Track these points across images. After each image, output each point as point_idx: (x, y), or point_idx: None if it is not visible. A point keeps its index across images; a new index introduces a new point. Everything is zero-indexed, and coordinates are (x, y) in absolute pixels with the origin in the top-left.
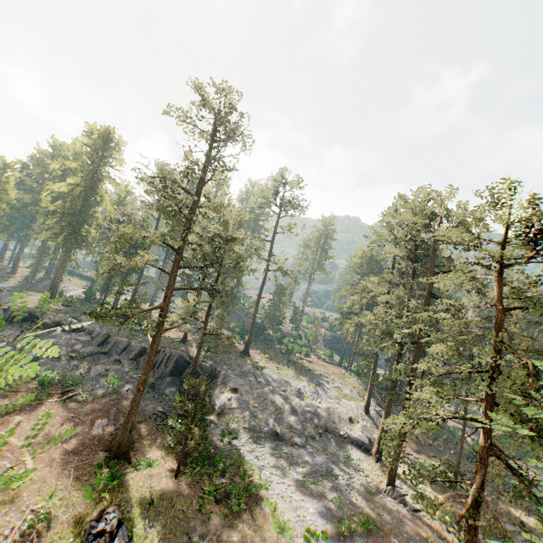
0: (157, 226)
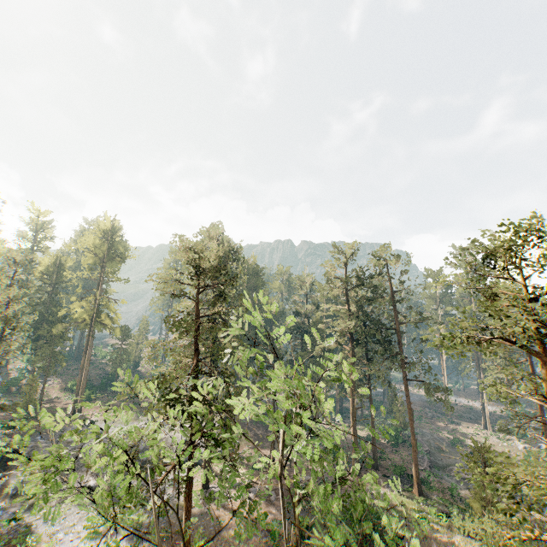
0: None
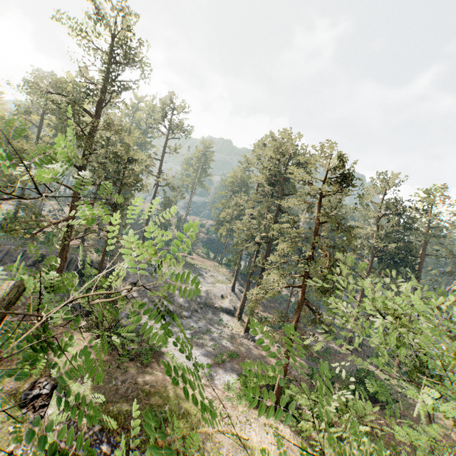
0: (39, 134)
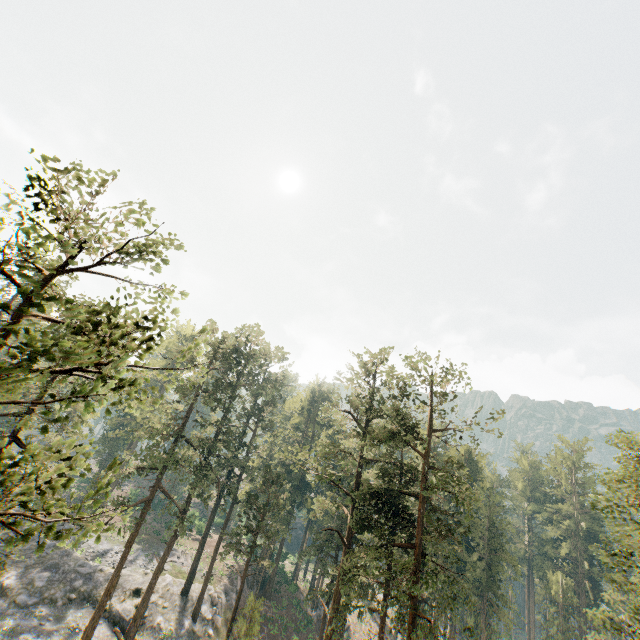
0: None
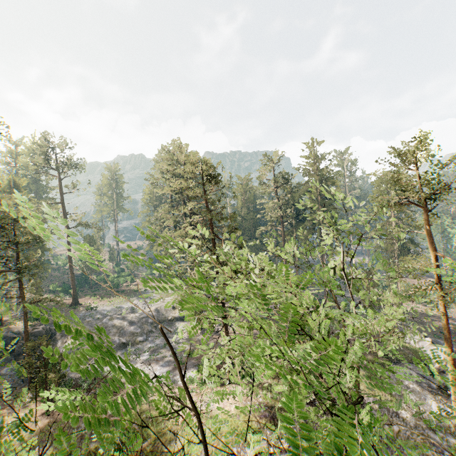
0: None
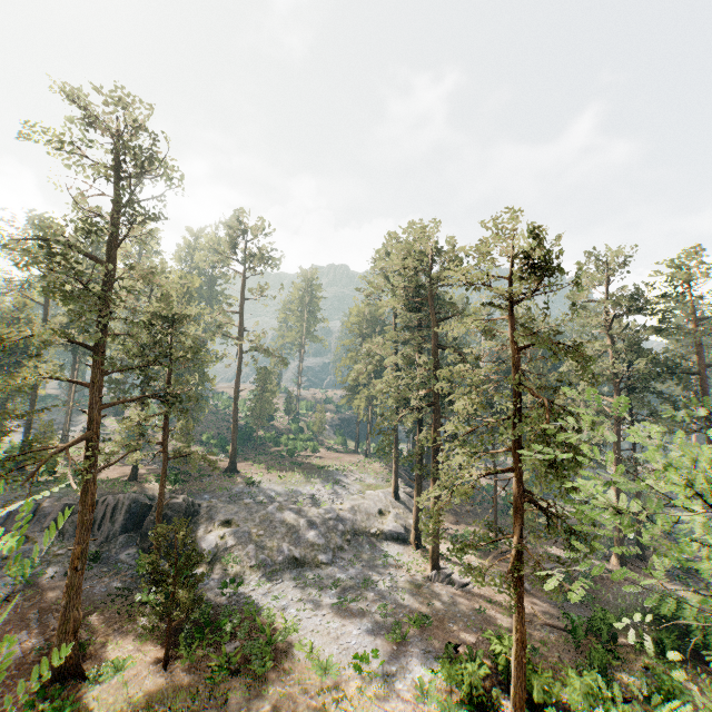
0: (47, 315)
